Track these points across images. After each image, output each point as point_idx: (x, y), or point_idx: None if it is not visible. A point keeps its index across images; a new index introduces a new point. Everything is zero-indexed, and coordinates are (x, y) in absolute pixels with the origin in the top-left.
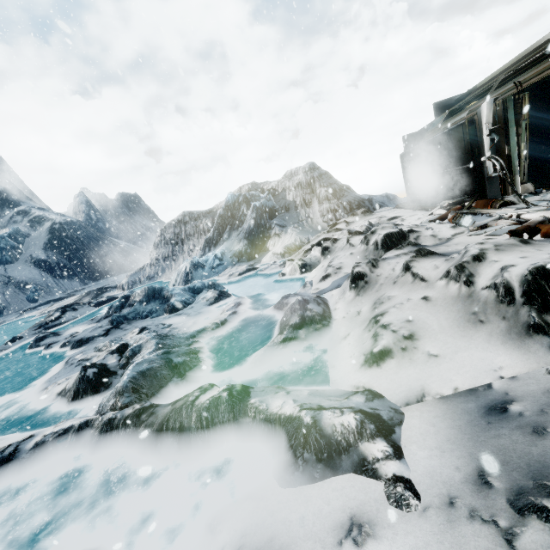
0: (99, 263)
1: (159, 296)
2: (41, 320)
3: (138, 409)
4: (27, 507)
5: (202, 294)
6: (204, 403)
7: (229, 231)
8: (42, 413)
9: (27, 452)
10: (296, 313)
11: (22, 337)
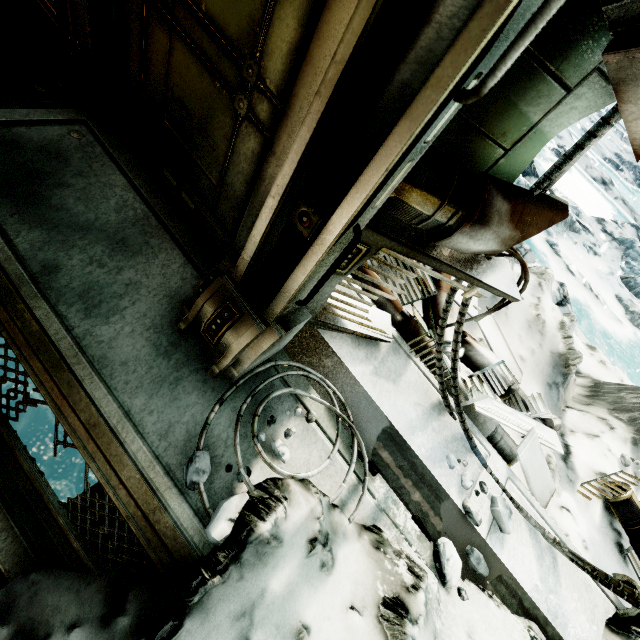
0: None
1: None
2: None
3: None
4: None
5: None
6: None
7: None
8: None
9: None
10: None
11: None
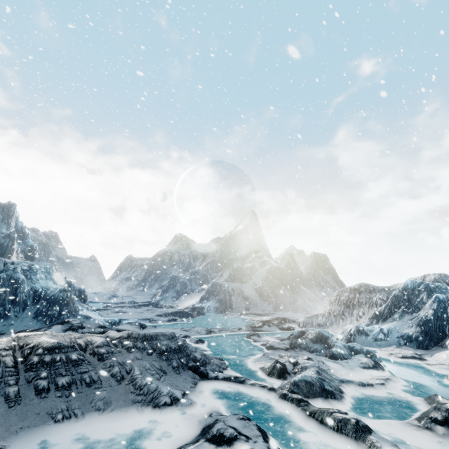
0: (287, 299)
1: (324, 342)
2: (252, 324)
3: (300, 398)
4: (246, 407)
5: (358, 356)
6: (338, 416)
7: (401, 312)
8: (251, 373)
9: (248, 384)
10: (439, 410)
11: (242, 329)
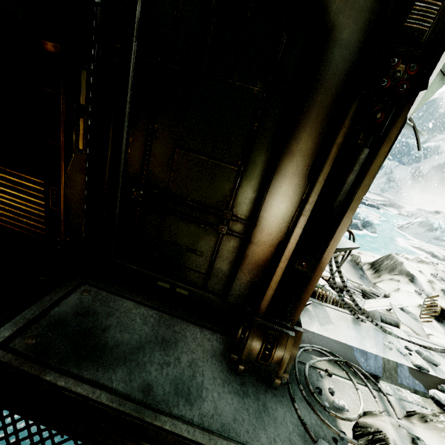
0: None
1: None
2: None
3: None
4: None
5: (353, 220)
6: None
7: None
8: None
9: None
10: None
11: None
